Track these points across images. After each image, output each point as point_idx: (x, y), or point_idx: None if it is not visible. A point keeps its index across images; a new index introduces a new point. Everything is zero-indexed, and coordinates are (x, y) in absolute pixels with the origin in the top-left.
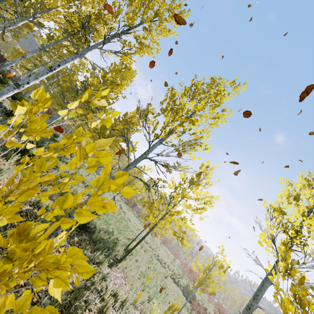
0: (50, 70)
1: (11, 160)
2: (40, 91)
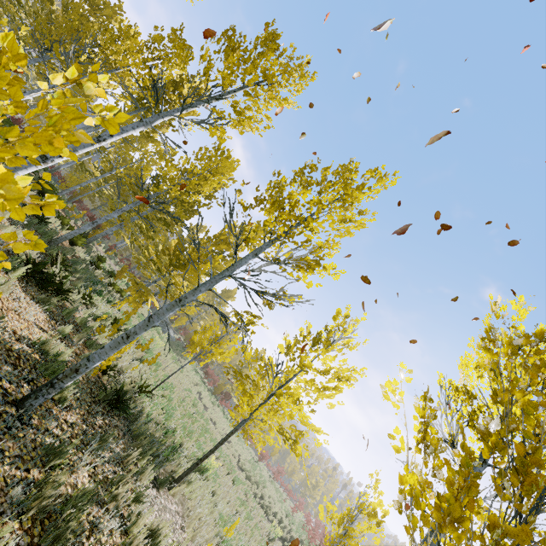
0: (97, 141)
1: (14, 273)
2: (11, 38)
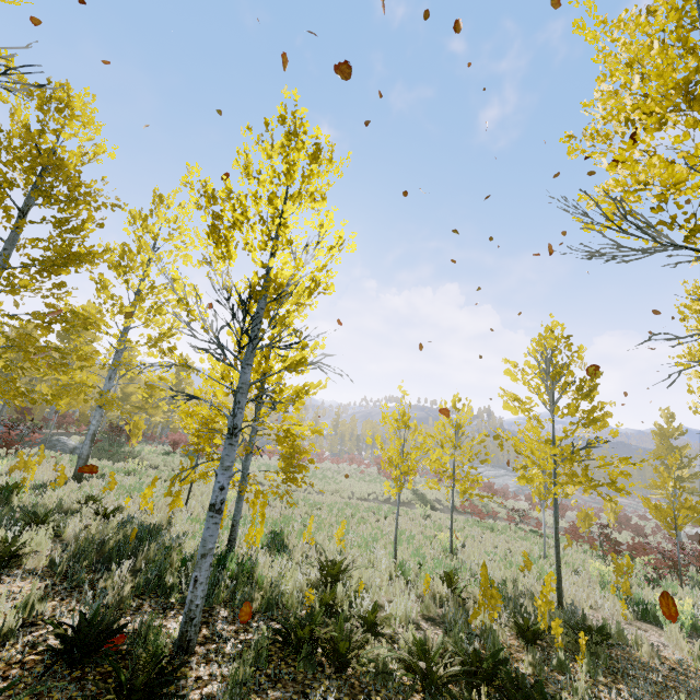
0: None
1: None
2: None
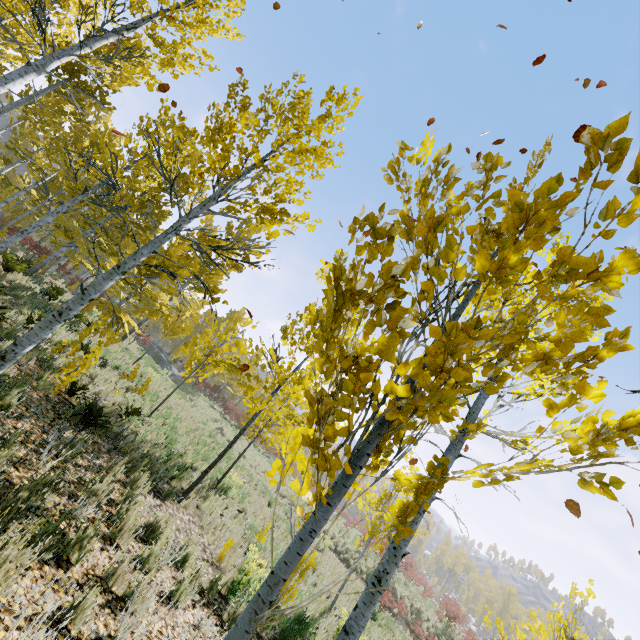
0: None
1: None
2: None
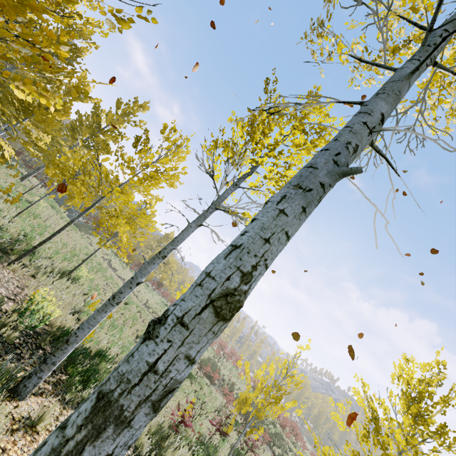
0: None
1: None
2: None
